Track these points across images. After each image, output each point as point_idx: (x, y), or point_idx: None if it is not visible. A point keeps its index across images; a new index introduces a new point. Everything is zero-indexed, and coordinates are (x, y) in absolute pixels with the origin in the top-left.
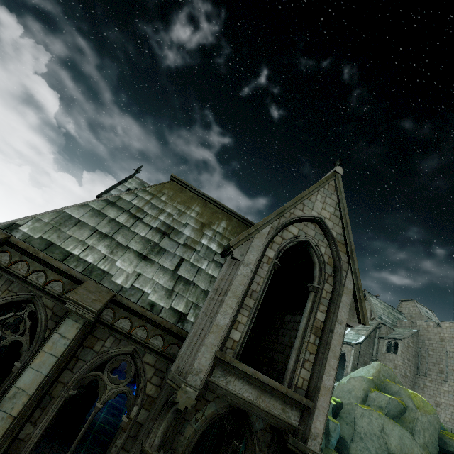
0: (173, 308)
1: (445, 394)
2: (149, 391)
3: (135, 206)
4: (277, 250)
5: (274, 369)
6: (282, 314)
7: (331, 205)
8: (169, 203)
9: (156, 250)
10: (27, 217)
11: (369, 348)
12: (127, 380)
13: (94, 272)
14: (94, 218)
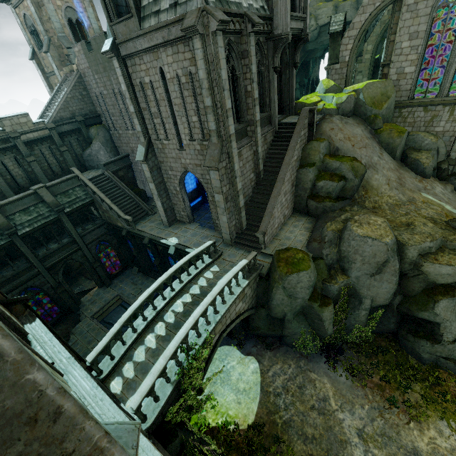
0: (260, 6)
1: None
2: (265, 53)
3: None
4: None
5: None
6: None
7: None
8: None
9: None
10: None
11: None
12: (258, 55)
13: (238, 6)
14: None
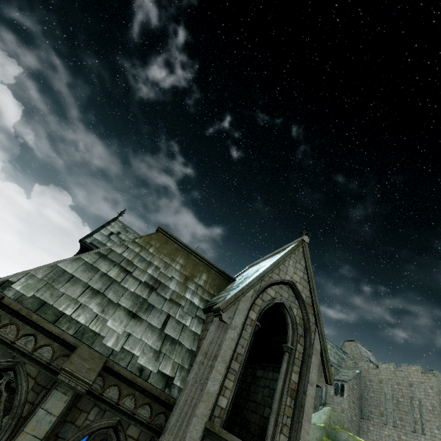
0: (161, 371)
1: (386, 438)
2: None
3: (126, 259)
4: (258, 311)
5: (248, 430)
6: (253, 368)
7: (301, 269)
8: (157, 256)
9: (145, 306)
10: (20, 273)
11: (319, 391)
12: None
13: (86, 334)
14: (87, 272)
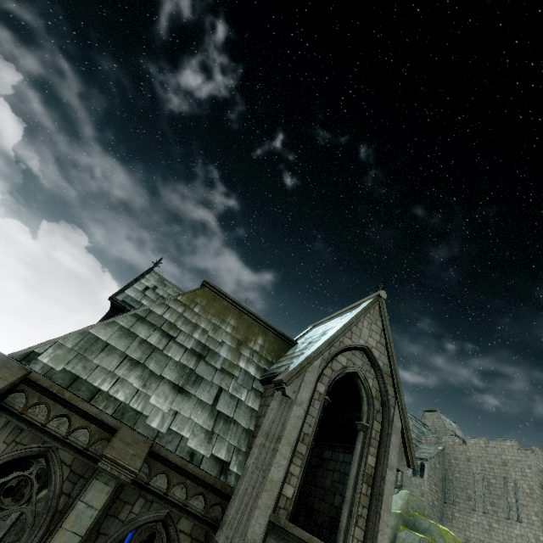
0: (214, 455)
1: (474, 526)
2: None
3: (168, 322)
4: (328, 383)
5: (315, 521)
6: (320, 448)
7: (377, 332)
8: (203, 316)
9: (192, 378)
10: (47, 342)
11: None
12: None
13: (126, 413)
14: (123, 339)
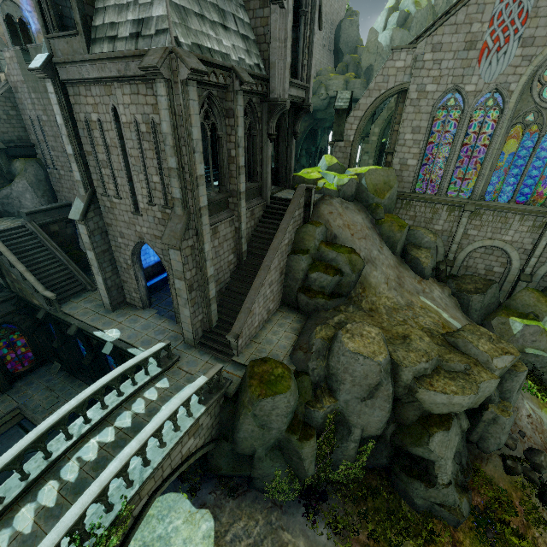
0: (255, 63)
1: None
2: (258, 116)
3: None
4: None
5: None
6: None
7: None
8: None
9: (222, 14)
10: (170, 25)
11: None
12: (249, 116)
13: (224, 57)
14: None
